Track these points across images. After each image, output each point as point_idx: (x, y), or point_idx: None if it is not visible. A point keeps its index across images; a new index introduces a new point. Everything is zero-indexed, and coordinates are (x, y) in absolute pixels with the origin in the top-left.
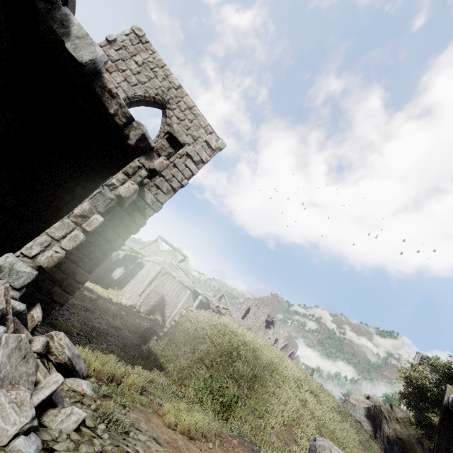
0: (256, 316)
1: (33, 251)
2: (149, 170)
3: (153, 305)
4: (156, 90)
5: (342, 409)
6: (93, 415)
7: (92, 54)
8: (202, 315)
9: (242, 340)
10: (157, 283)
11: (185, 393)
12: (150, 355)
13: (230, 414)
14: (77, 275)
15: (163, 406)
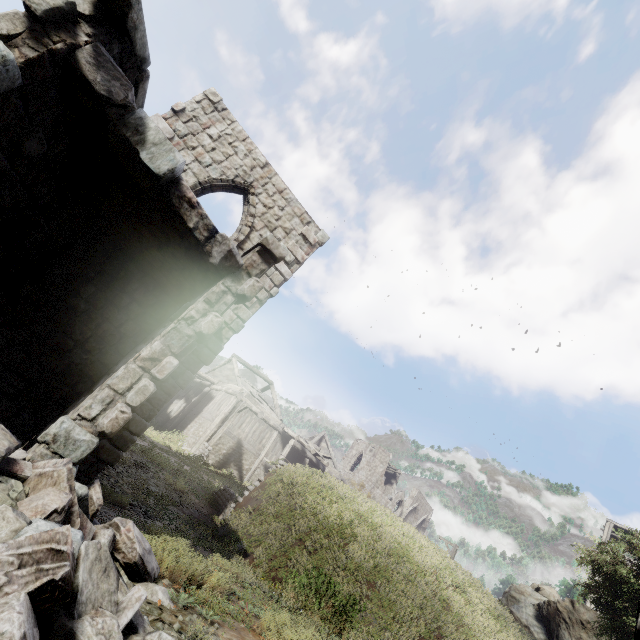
0: (371, 466)
1: (93, 411)
2: (237, 296)
3: (227, 454)
4: (236, 170)
5: (501, 612)
6: (178, 638)
7: (171, 163)
8: (298, 472)
9: (356, 510)
10: (232, 422)
11: (283, 594)
12: (227, 533)
13: (345, 623)
14: (131, 424)
15: (261, 619)
